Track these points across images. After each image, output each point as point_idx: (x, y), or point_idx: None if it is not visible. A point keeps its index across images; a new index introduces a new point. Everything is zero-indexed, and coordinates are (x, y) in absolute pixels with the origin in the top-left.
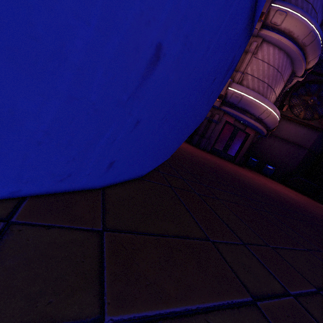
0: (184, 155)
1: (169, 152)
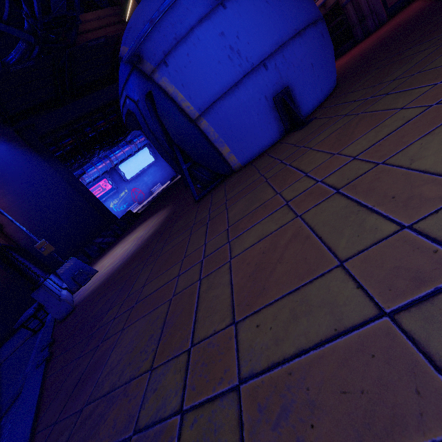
0: (352, 63)
1: (332, 73)
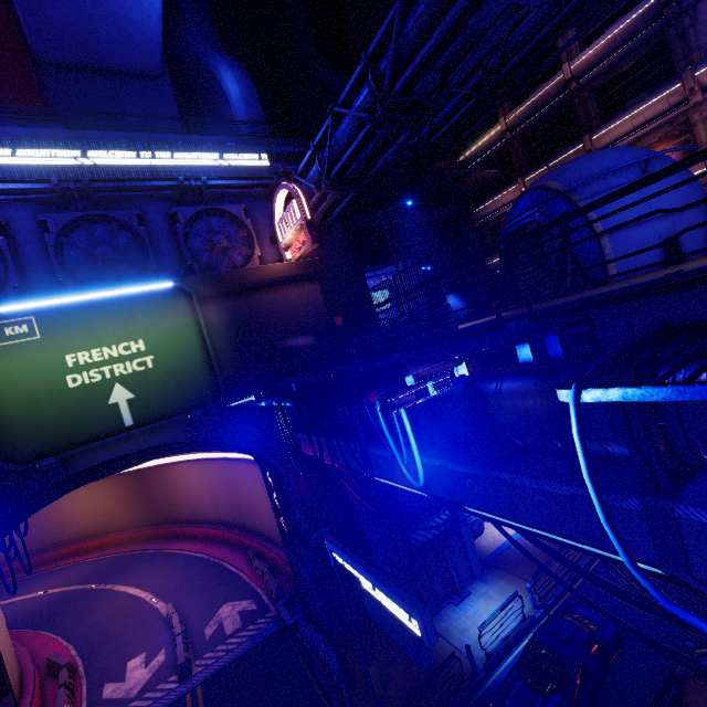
0: None
1: None
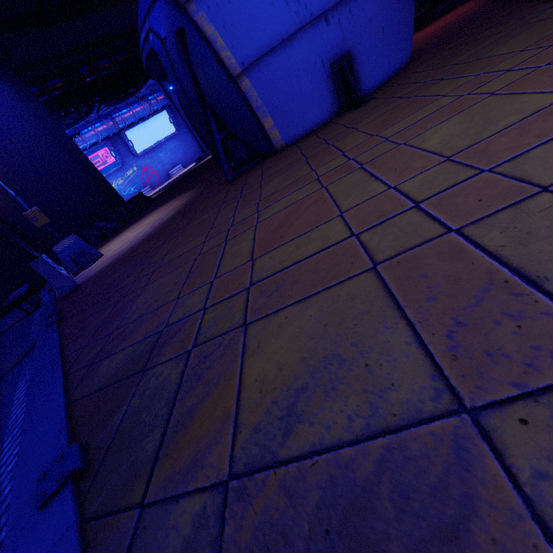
0: (437, 34)
1: (406, 43)
